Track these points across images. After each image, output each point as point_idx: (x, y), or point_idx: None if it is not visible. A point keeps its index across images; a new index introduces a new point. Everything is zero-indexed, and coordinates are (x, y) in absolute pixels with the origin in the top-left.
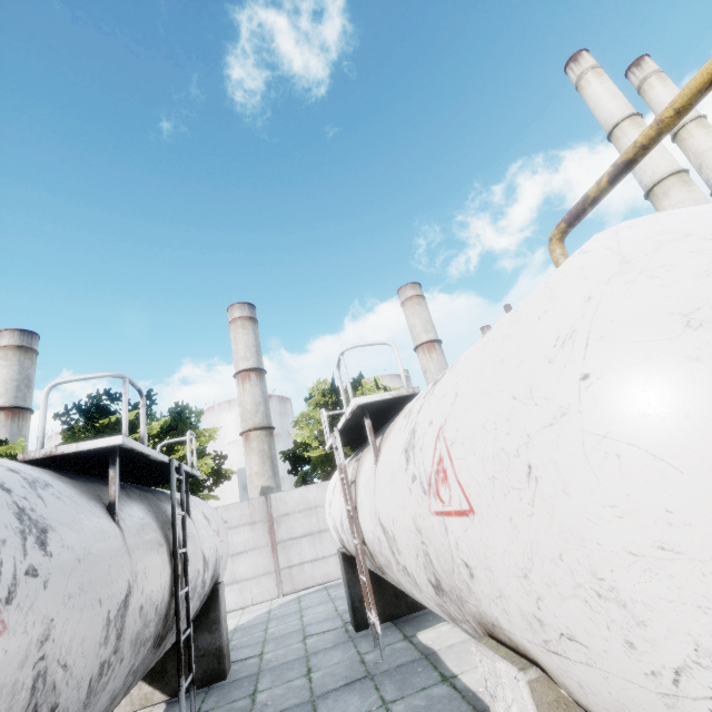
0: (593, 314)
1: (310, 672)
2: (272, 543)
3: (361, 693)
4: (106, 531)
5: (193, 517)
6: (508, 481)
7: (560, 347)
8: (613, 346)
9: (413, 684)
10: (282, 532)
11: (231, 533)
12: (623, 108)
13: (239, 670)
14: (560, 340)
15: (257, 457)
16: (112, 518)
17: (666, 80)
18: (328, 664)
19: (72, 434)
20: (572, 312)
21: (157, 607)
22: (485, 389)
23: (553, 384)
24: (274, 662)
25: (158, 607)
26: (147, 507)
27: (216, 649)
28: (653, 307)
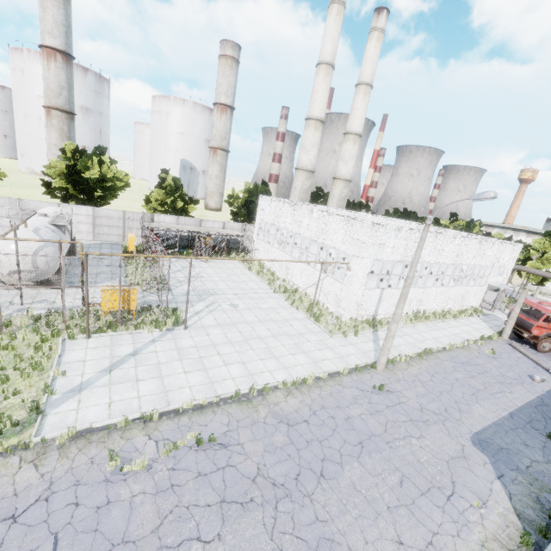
0: None
1: None
2: None
3: None
4: None
5: None
6: None
7: None
8: None
9: None
10: None
11: None
12: (329, 54)
13: None
14: None
15: (56, 133)
16: None
17: (378, 42)
18: None
19: None
20: None
21: None
22: None
23: None
24: None
25: None
26: None
27: None
28: None
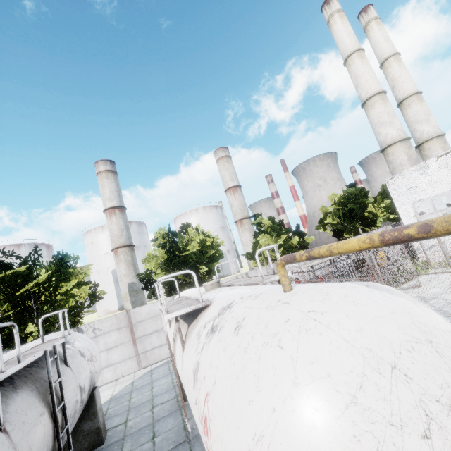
0: (273, 428)
1: (154, 437)
2: (132, 339)
3: None
4: None
5: (70, 364)
6: None
7: (255, 443)
8: None
9: None
10: (139, 332)
11: (105, 336)
12: (354, 44)
13: (112, 436)
14: (256, 437)
15: (124, 265)
16: None
17: (381, 25)
18: (165, 430)
19: None
20: (264, 415)
21: None
22: (225, 411)
23: None
24: (133, 428)
25: None
26: (30, 388)
27: (96, 429)
28: (301, 445)
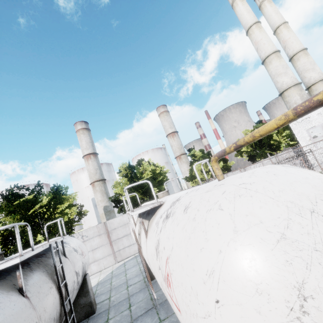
0: (221, 264)
1: (130, 306)
2: (109, 242)
3: (151, 316)
4: (19, 307)
5: (68, 256)
6: (191, 321)
7: (208, 277)
8: (228, 289)
9: (171, 310)
10: (113, 236)
11: (90, 241)
12: (252, 18)
13: (101, 307)
14: (208, 273)
15: (99, 193)
16: (22, 295)
17: (271, 3)
18: (138, 301)
19: (2, 209)
20: (213, 256)
21: (54, 318)
22: (182, 263)
23: (205, 297)
24: (115, 302)
25: (55, 317)
26: (42, 270)
27: (89, 302)
28: (244, 273)
